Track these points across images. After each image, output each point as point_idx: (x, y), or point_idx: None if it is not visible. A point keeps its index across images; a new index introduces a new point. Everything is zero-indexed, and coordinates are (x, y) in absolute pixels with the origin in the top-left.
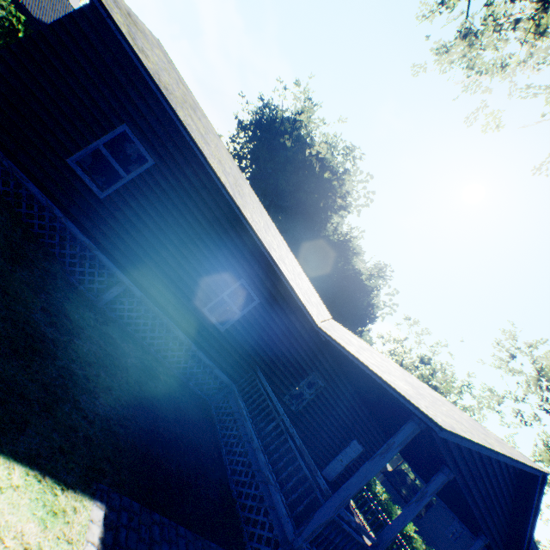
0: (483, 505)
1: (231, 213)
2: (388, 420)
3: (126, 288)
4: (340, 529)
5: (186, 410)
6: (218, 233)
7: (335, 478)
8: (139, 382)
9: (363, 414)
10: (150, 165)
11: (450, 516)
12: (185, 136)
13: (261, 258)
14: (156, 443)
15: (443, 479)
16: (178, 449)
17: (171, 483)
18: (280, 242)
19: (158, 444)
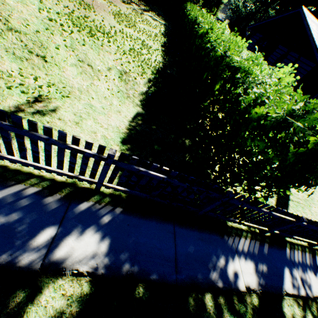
0: None
1: None
2: None
3: None
4: None
5: None
6: None
7: None
8: None
9: None
10: None
11: None
12: None
13: None
14: None
15: None
16: None
17: None
18: None
19: None
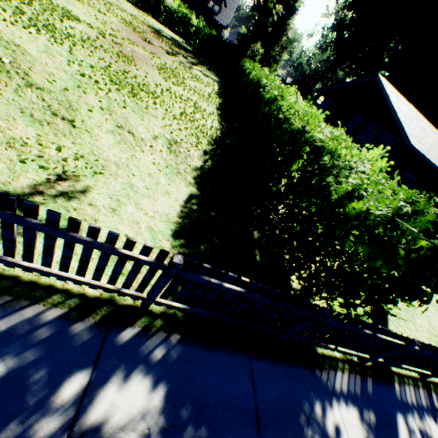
0: None
1: None
2: None
3: None
4: None
5: None
6: None
7: None
8: None
9: None
10: (414, 181)
11: None
12: None
13: None
14: None
15: None
16: None
17: None
18: None
19: None
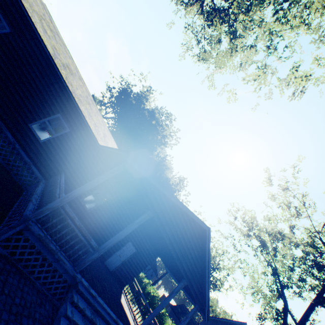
0: (179, 251)
1: (57, 74)
2: (139, 211)
3: None
4: (95, 274)
5: None
6: (47, 82)
7: (115, 269)
8: None
9: None
10: (8, 31)
11: None
12: (25, 12)
13: (74, 105)
14: None
15: (146, 215)
16: None
17: None
18: (99, 119)
19: None
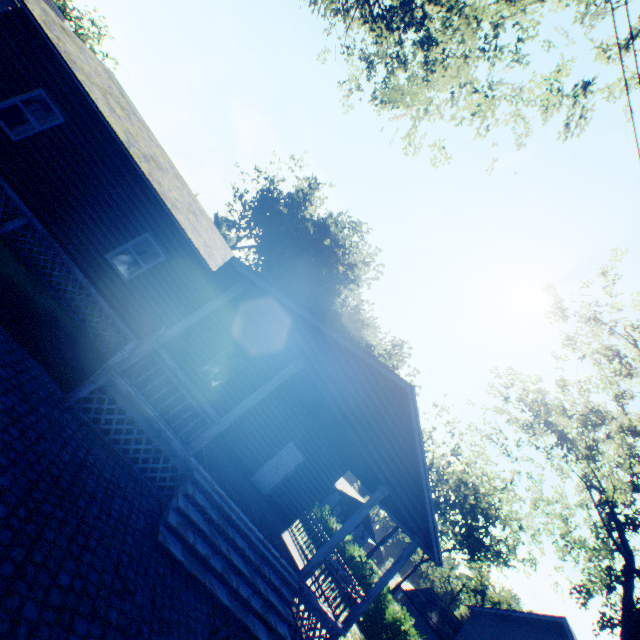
0: (362, 430)
1: (137, 172)
2: (293, 377)
3: (30, 223)
4: (228, 479)
5: (67, 329)
6: (124, 187)
7: (271, 491)
8: (14, 277)
9: (299, 411)
10: (62, 122)
11: (483, 637)
12: (80, 88)
13: (168, 217)
14: (5, 295)
15: (291, 366)
16: (31, 318)
17: (4, 310)
18: (215, 238)
19: (7, 297)
